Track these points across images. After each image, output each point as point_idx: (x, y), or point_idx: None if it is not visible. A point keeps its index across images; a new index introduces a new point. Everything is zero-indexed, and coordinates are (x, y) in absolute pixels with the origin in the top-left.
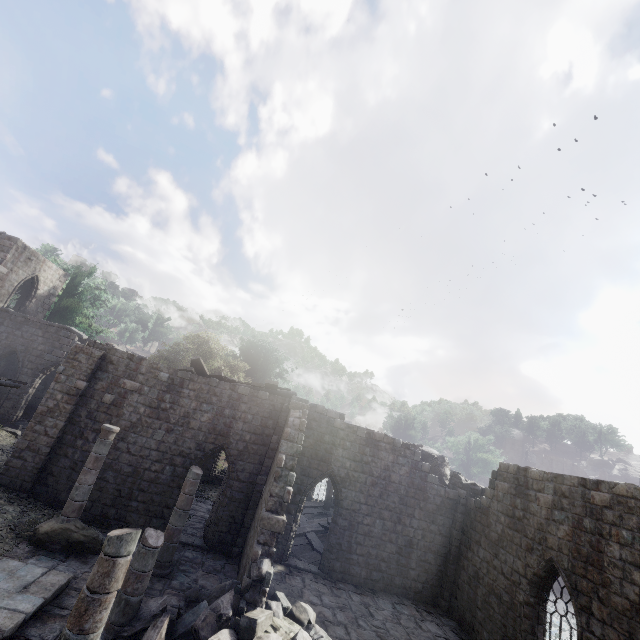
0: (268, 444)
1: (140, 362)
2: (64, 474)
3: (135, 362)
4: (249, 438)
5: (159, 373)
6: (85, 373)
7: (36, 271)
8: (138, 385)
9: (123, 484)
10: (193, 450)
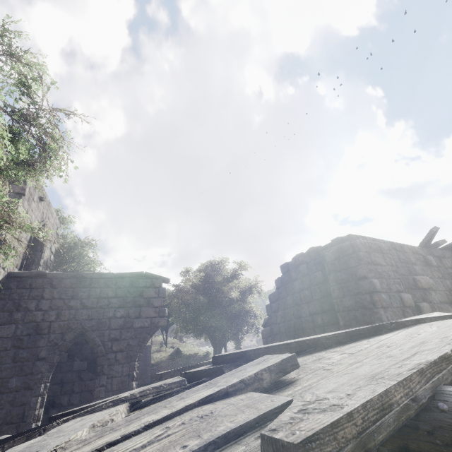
0: None
1: (403, 250)
2: None
3: (400, 251)
4: None
5: (426, 257)
6: (396, 280)
7: (42, 218)
8: (428, 278)
9: None
10: None
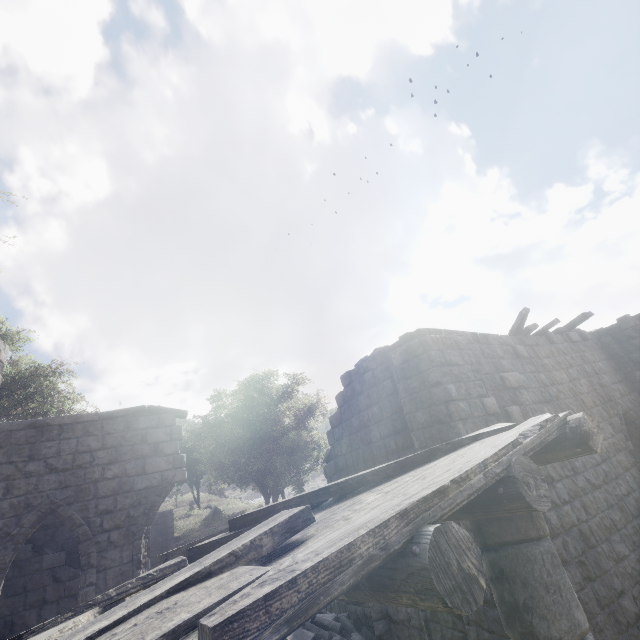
0: (633, 388)
1: (487, 341)
2: (591, 601)
3: (484, 343)
4: (622, 390)
5: (516, 347)
6: (477, 382)
7: None
8: (518, 375)
9: (634, 544)
10: (616, 436)
